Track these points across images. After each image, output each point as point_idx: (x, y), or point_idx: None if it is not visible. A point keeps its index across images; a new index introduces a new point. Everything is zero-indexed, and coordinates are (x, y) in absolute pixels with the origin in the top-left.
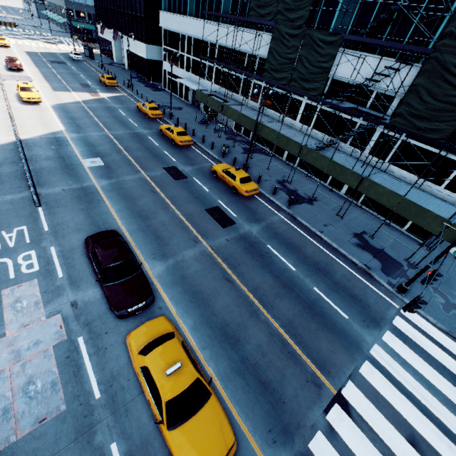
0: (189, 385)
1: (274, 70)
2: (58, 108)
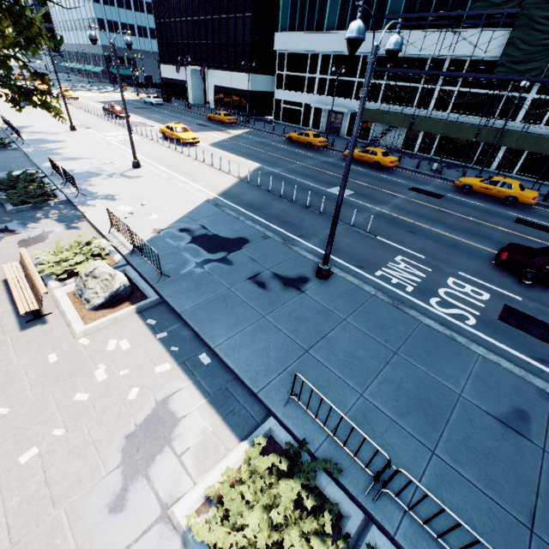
0: None
1: (516, 62)
2: (219, 147)
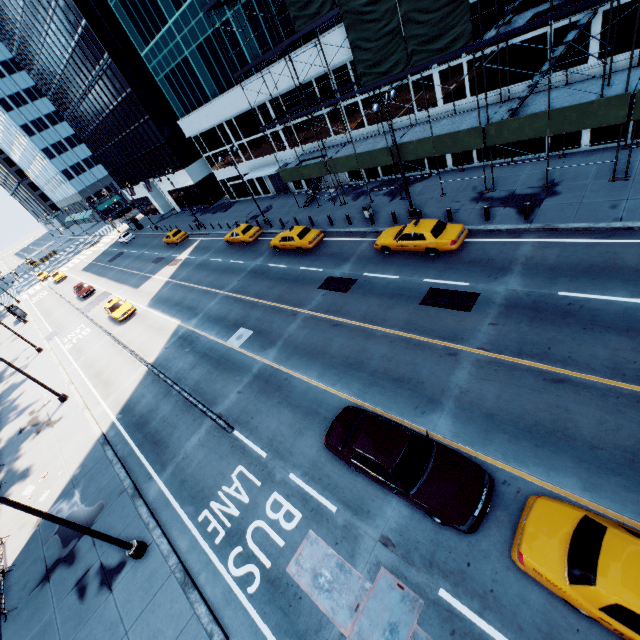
0: None
1: (374, 64)
2: (155, 304)
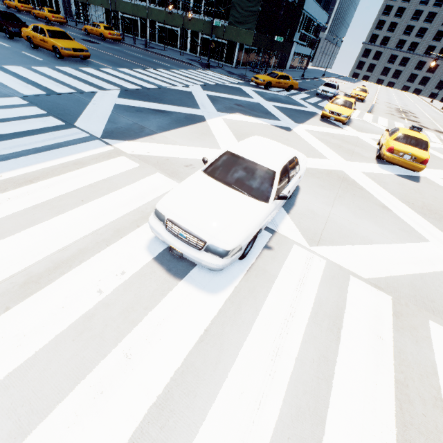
0: (60, 31)
1: None
2: None
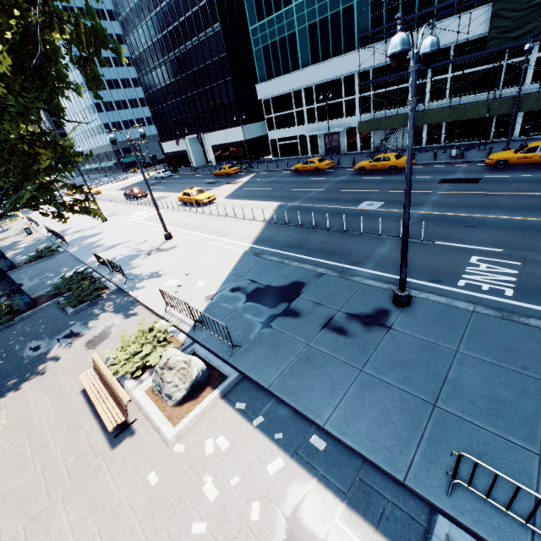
0: None
1: (508, 30)
2: (234, 198)
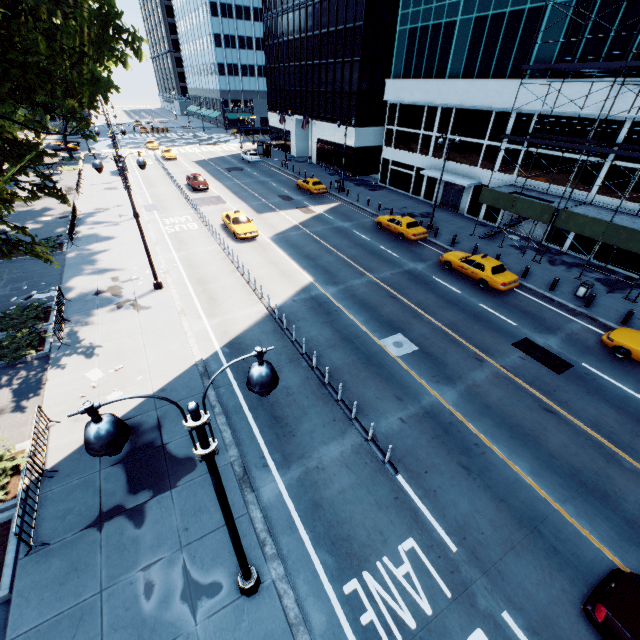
0: None
1: None
2: (280, 242)
